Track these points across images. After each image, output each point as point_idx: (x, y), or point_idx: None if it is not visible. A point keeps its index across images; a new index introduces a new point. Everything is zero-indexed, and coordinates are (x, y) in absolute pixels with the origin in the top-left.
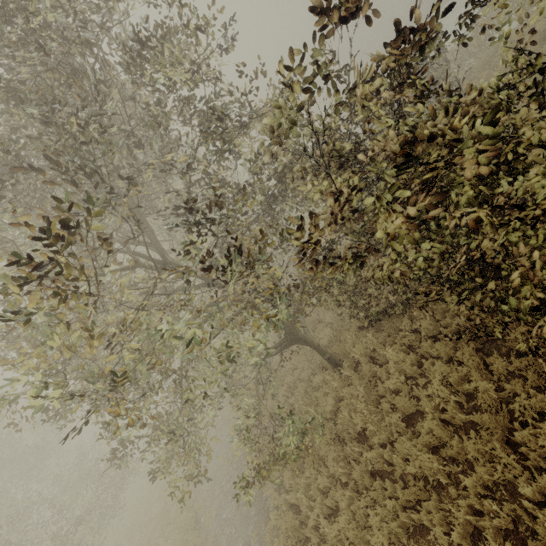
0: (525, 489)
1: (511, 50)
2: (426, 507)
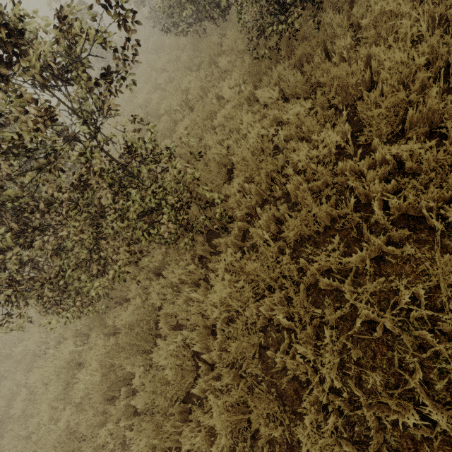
0: (68, 334)
1: (156, 33)
2: (38, 367)
